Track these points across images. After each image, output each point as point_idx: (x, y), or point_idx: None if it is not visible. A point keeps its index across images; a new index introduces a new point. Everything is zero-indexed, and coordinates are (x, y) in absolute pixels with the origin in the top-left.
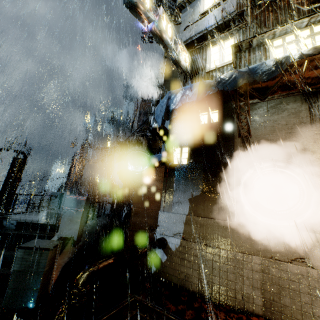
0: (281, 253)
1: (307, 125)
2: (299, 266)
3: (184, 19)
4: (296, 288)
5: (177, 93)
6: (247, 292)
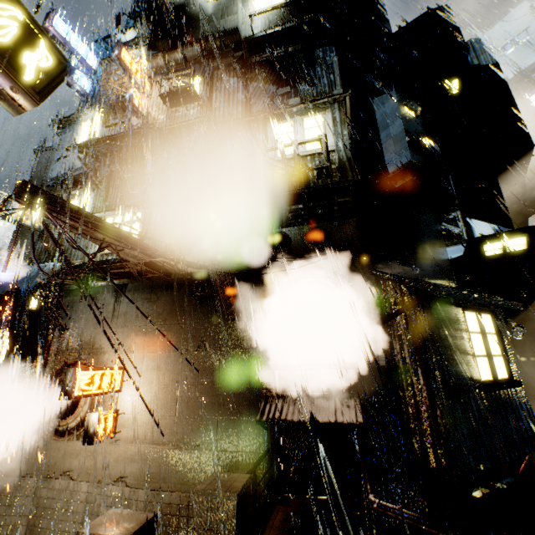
0: (56, 468)
1: (110, 321)
2: (64, 480)
3: (62, 144)
4: (55, 505)
5: None
6: (14, 523)
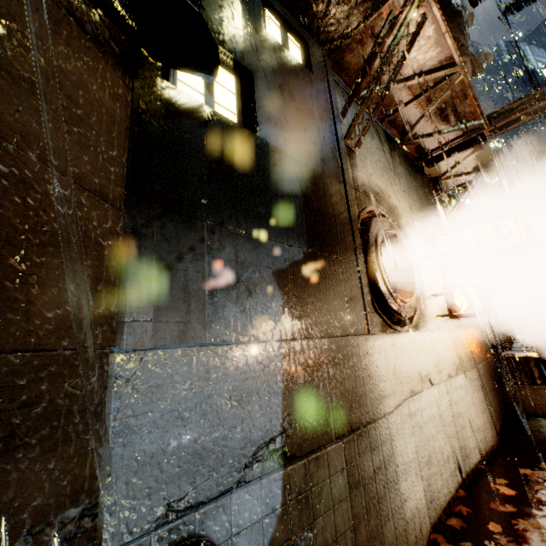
0: (415, 377)
1: (392, 175)
2: (429, 388)
3: None
4: (434, 429)
5: None
6: (417, 499)
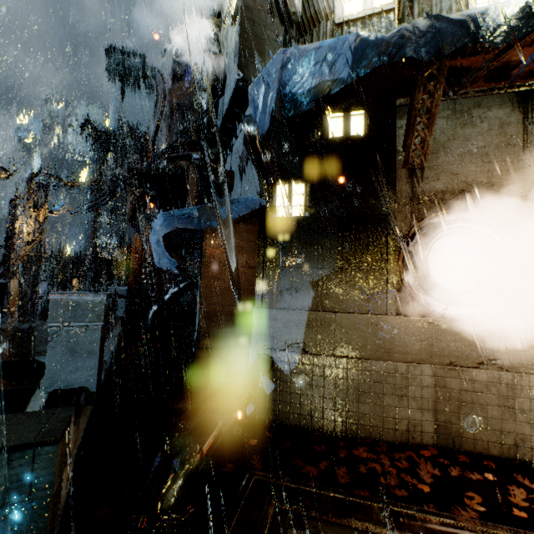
0: (464, 355)
1: (517, 150)
2: (489, 371)
3: None
4: (482, 401)
5: (302, 56)
6: (413, 418)
